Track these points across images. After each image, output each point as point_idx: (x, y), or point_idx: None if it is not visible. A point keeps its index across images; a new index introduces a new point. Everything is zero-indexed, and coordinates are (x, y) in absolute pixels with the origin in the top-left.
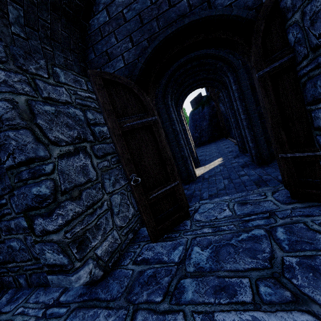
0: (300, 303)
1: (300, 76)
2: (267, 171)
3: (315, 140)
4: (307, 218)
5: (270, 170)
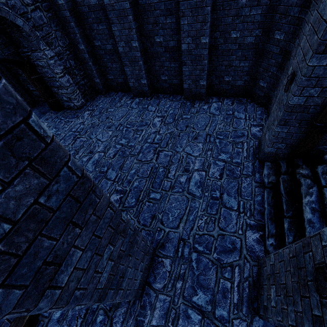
0: (72, 122)
1: (45, 80)
2: (40, 109)
3: (55, 95)
4: (64, 114)
5: (40, 108)
